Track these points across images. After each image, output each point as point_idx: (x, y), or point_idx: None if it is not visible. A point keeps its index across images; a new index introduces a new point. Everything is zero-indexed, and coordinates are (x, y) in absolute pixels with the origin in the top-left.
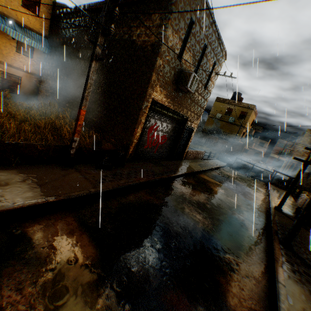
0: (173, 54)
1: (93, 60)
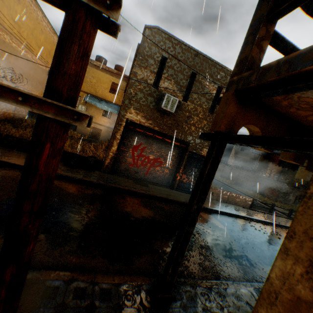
0: (146, 83)
1: None
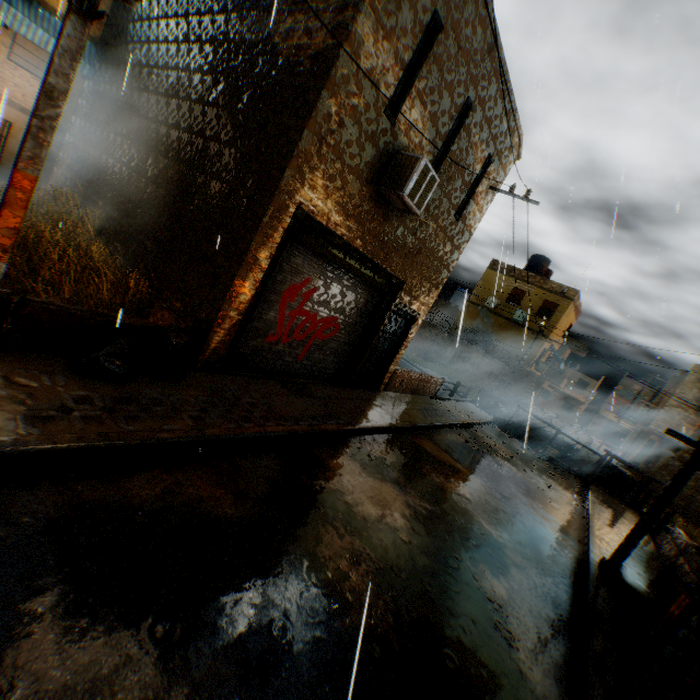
0: (374, 95)
1: (70, 14)
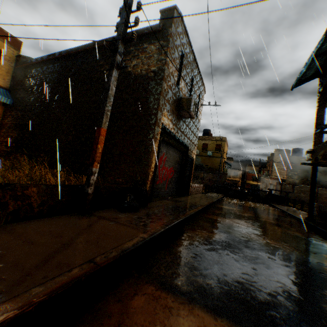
0: (173, 80)
1: (113, 68)
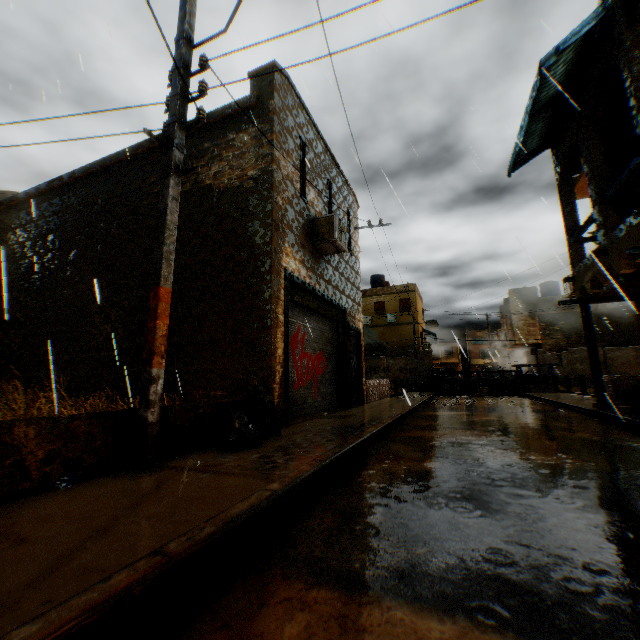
0: (293, 188)
1: (170, 174)
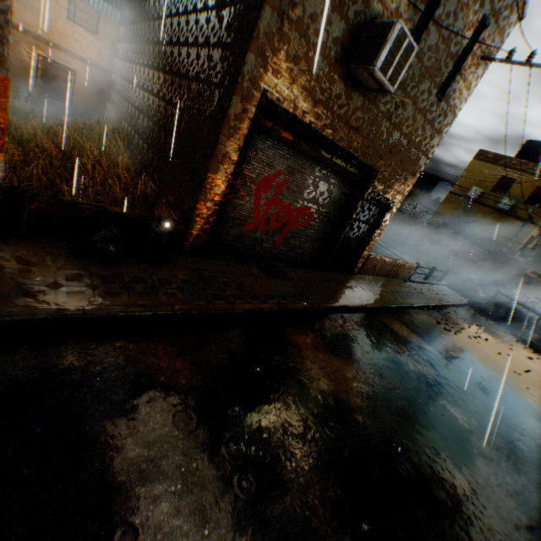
0: None
1: None
